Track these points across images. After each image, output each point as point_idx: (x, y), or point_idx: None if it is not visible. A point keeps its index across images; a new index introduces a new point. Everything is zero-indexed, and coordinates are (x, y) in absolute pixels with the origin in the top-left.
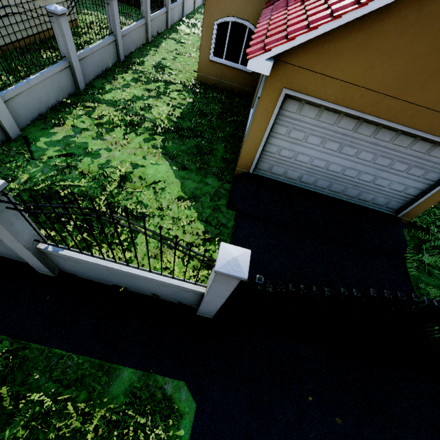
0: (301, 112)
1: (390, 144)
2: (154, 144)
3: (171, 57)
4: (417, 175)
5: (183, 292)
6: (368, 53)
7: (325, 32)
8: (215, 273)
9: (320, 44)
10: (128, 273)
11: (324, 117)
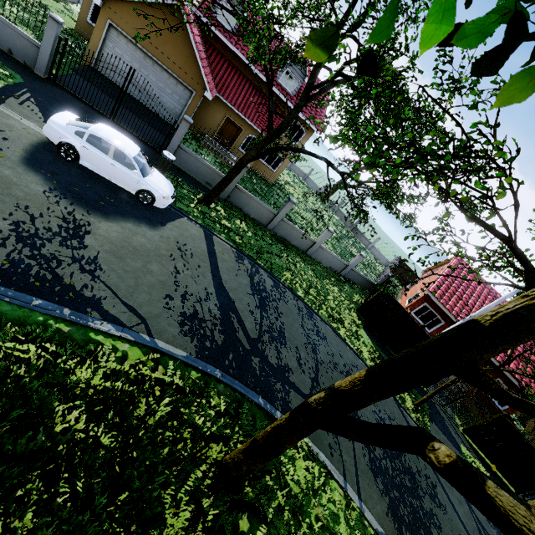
0: (119, 38)
1: (161, 75)
2: (26, 23)
3: (57, 10)
4: (177, 100)
5: (30, 47)
6: (141, 20)
7: (124, 3)
8: (48, 19)
9: (122, 7)
10: (1, 20)
11: (130, 46)
